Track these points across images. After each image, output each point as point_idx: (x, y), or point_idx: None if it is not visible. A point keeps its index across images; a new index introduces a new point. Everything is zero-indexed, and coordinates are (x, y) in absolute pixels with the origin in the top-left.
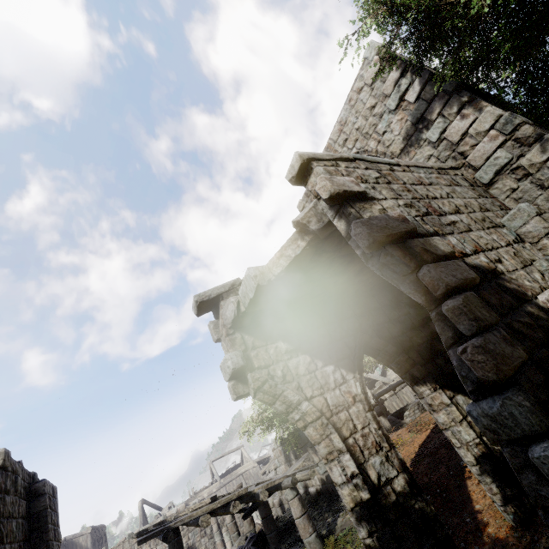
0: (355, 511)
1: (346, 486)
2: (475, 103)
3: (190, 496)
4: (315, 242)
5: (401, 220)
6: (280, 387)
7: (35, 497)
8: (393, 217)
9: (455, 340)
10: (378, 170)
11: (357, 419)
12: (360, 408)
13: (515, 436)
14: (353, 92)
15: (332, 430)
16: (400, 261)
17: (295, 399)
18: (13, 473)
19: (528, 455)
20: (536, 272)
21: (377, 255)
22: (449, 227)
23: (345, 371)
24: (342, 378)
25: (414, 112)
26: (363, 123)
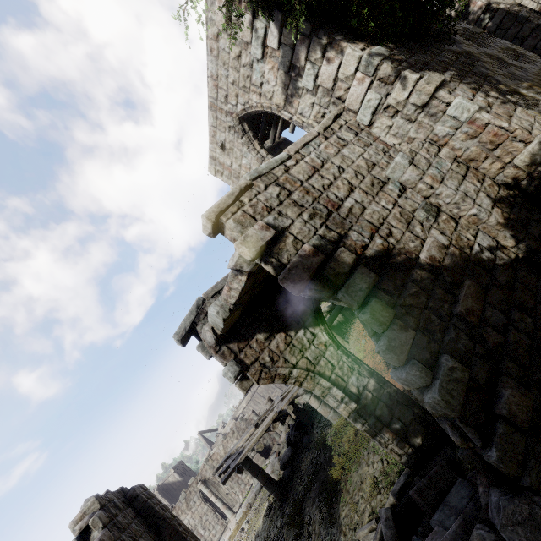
0: (351, 417)
1: (341, 406)
2: (335, 45)
3: (233, 411)
4: (252, 273)
5: (312, 256)
6: (273, 370)
7: (134, 501)
8: (305, 256)
9: (374, 333)
10: (276, 181)
11: (332, 359)
12: (332, 350)
13: (416, 387)
14: (210, 40)
15: (319, 378)
16: (322, 291)
17: (287, 372)
18: (109, 502)
19: (423, 400)
20: (417, 225)
21: (304, 290)
22: (348, 220)
23: (312, 329)
24: (312, 335)
25: (282, 60)
26: (236, 76)
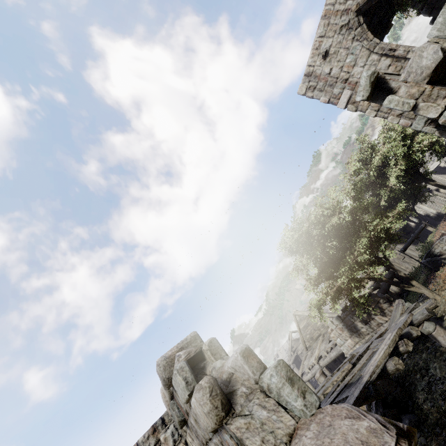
0: None
1: None
2: None
3: None
4: None
5: None
6: None
7: None
8: None
9: None
10: None
11: None
12: None
13: None
14: None
15: None
16: None
17: None
18: None
19: None
20: None
21: None
22: None
23: None
24: None
25: None
26: None
